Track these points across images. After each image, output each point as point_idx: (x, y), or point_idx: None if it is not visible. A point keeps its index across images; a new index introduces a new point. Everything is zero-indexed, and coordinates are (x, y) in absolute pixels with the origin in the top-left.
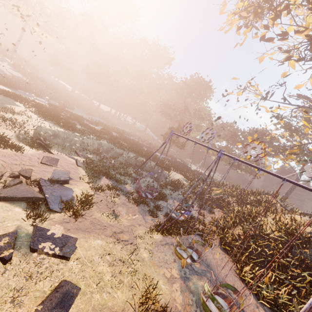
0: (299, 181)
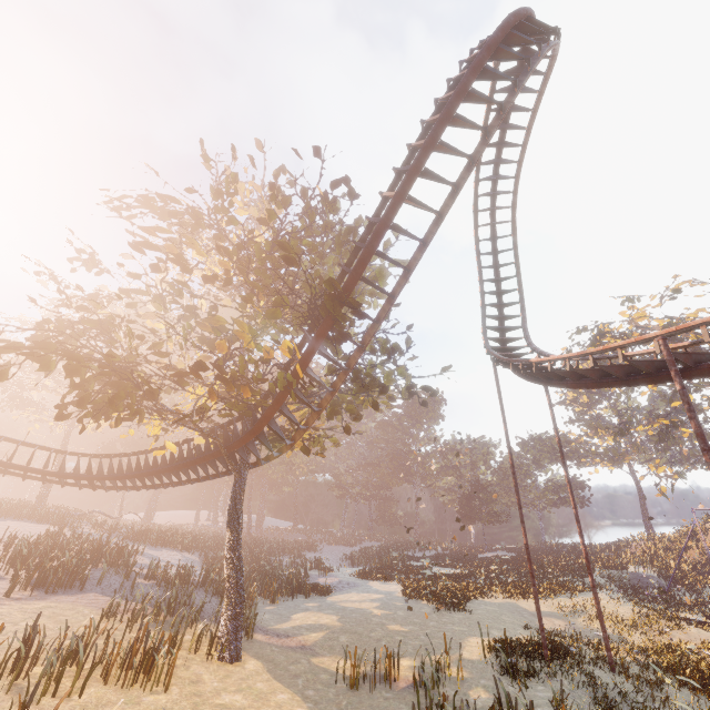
0: (639, 482)
